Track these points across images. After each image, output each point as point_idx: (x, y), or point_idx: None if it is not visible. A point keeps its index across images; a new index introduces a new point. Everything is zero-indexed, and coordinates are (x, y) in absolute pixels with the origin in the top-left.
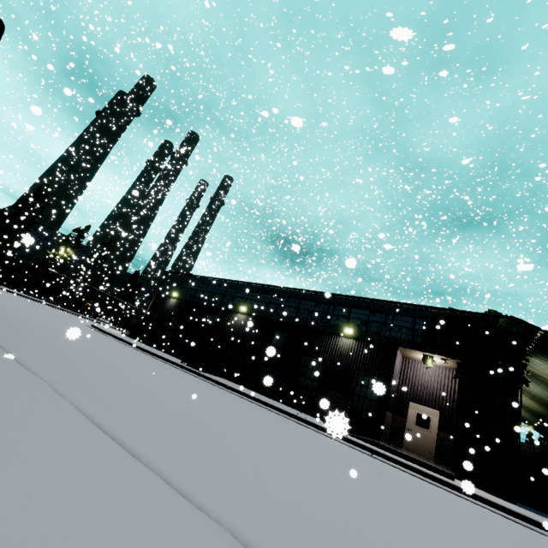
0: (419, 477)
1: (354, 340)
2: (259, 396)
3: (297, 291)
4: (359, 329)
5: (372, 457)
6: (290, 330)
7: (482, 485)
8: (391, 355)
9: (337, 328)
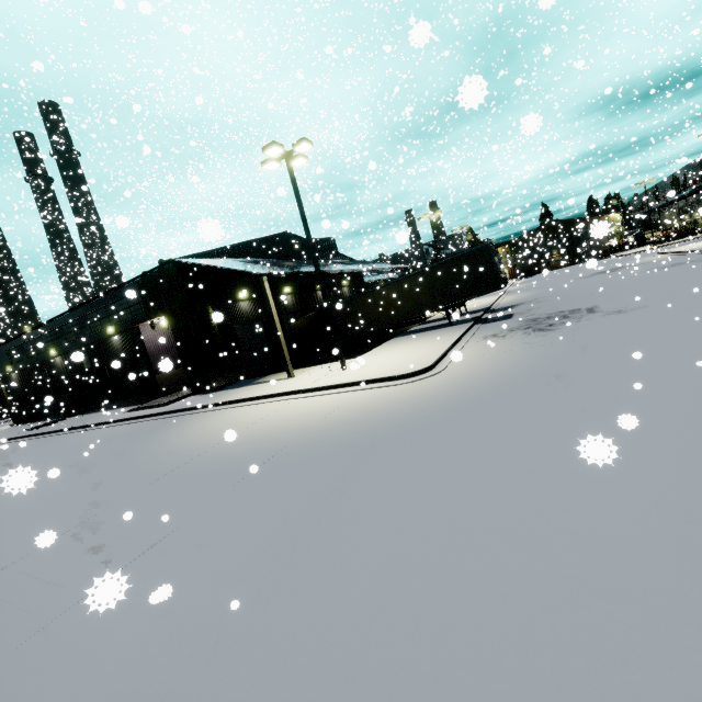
0: (126, 424)
1: (118, 335)
2: (88, 417)
3: (70, 313)
4: (117, 323)
5: (109, 427)
6: (88, 351)
7: (204, 391)
8: (139, 334)
9: (106, 331)
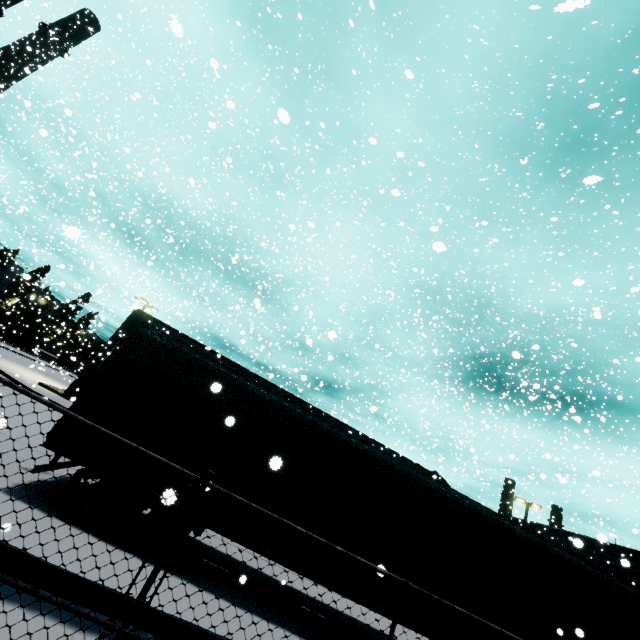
0: None
1: None
2: None
3: (322, 414)
4: None
5: None
6: None
7: None
8: None
9: None
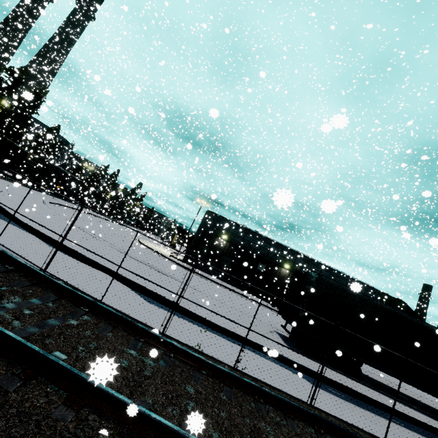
0: None
1: None
2: None
3: (321, 264)
4: None
5: None
6: None
7: None
8: None
9: None
